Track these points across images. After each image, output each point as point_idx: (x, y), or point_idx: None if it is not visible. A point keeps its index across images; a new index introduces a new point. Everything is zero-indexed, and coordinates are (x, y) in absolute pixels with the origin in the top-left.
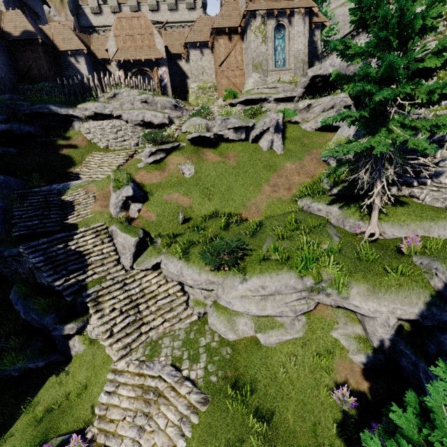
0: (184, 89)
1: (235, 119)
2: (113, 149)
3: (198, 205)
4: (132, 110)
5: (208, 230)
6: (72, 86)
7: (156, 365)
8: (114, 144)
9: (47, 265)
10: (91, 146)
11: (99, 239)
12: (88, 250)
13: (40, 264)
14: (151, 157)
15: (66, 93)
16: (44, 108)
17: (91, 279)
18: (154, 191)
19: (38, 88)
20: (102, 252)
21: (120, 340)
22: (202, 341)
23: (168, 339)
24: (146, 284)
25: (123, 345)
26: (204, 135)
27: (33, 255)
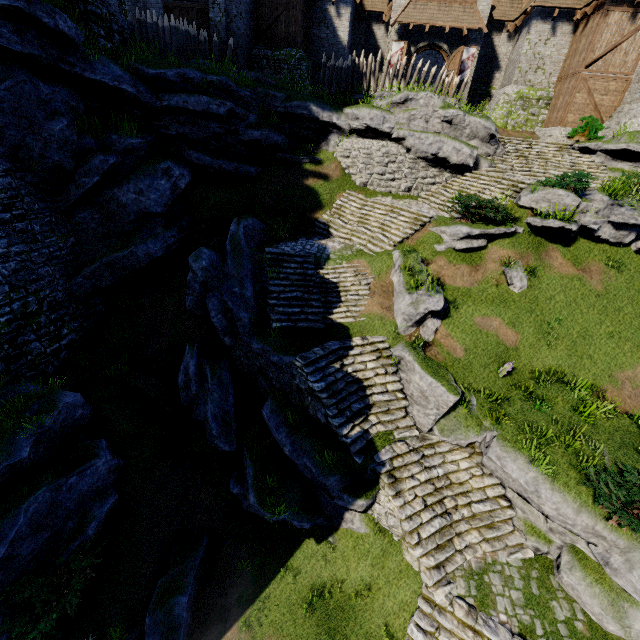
0: (483, 88)
1: (632, 207)
2: (373, 189)
3: (527, 349)
4: (426, 133)
5: (555, 409)
6: (340, 69)
7: (499, 628)
8: (376, 183)
9: (328, 397)
10: (345, 178)
11: (381, 364)
12: (367, 379)
13: (324, 395)
14: (462, 240)
15: (309, 70)
16: (303, 108)
17: (376, 430)
18: (460, 301)
19: (280, 57)
20: (386, 389)
21: (430, 552)
22: (556, 609)
23: (498, 579)
24: (453, 468)
25: (436, 563)
26: (570, 228)
27: (315, 379)
